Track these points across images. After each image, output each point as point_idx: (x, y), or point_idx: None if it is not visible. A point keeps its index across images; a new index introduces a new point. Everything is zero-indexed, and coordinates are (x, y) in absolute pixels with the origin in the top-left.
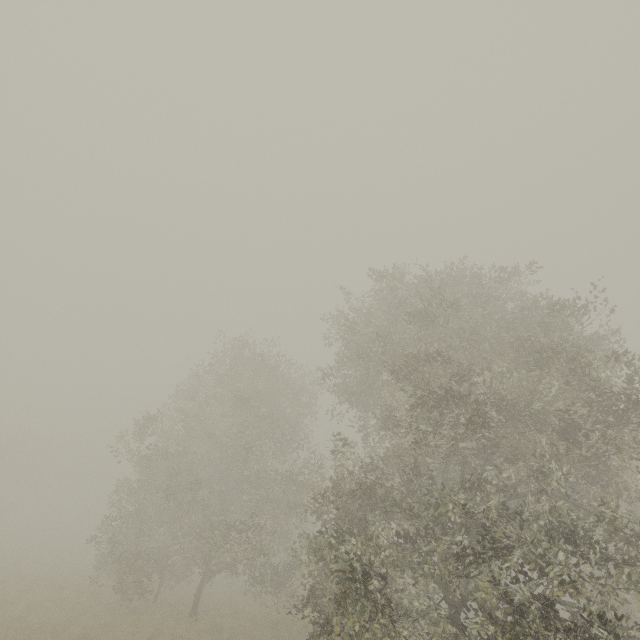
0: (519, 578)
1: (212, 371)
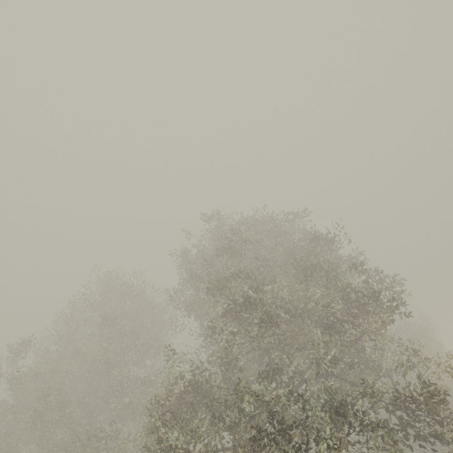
0: (298, 448)
1: (85, 299)
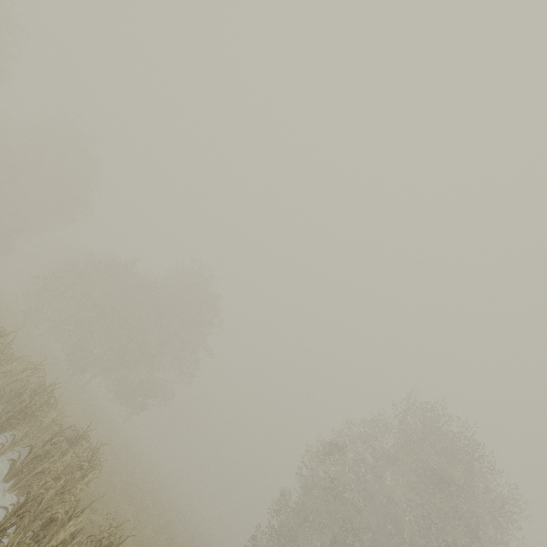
0: None
1: (400, 430)
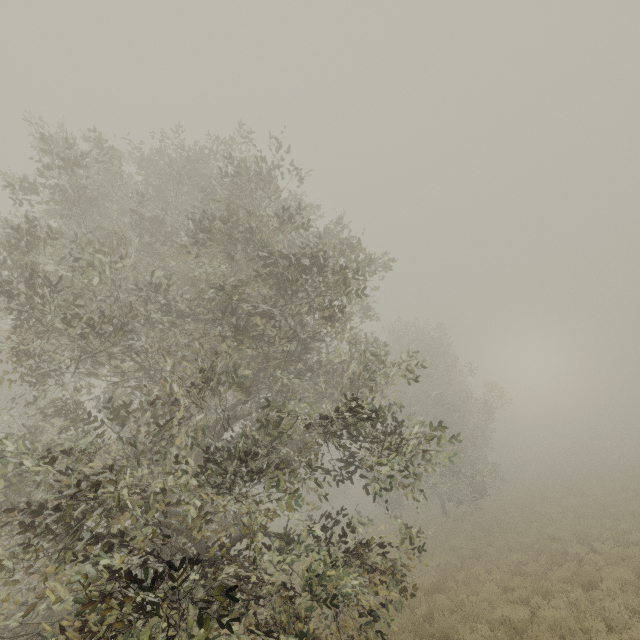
0: (112, 543)
1: None
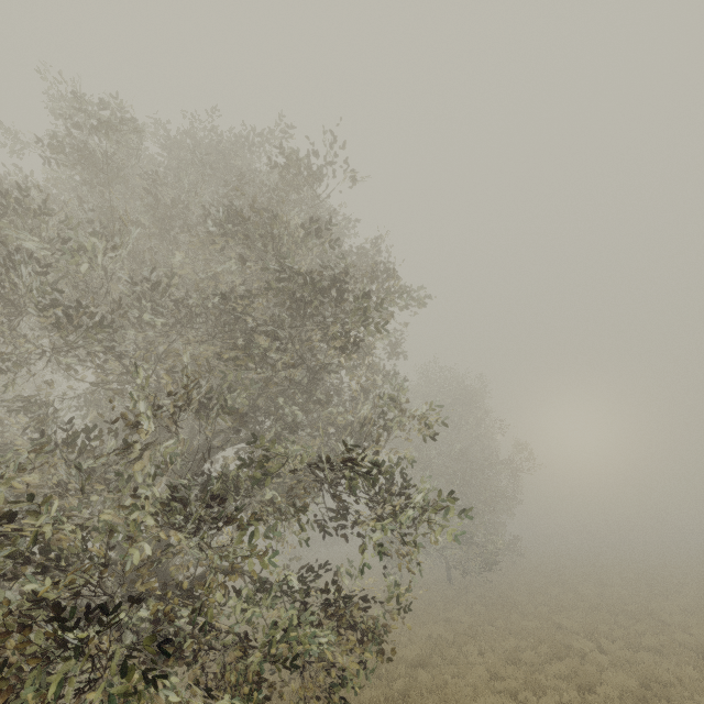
0: (46, 565)
1: None
